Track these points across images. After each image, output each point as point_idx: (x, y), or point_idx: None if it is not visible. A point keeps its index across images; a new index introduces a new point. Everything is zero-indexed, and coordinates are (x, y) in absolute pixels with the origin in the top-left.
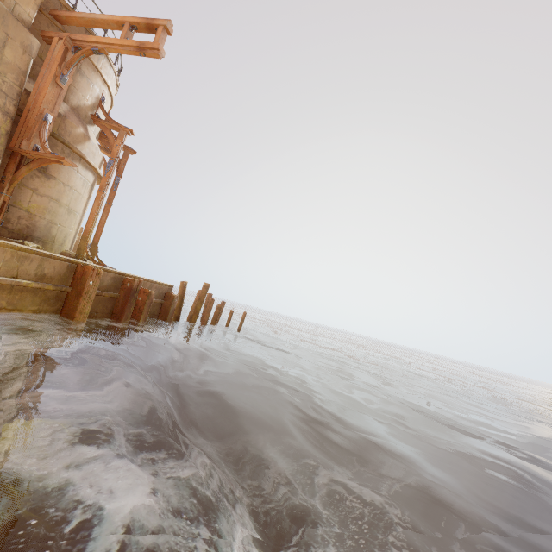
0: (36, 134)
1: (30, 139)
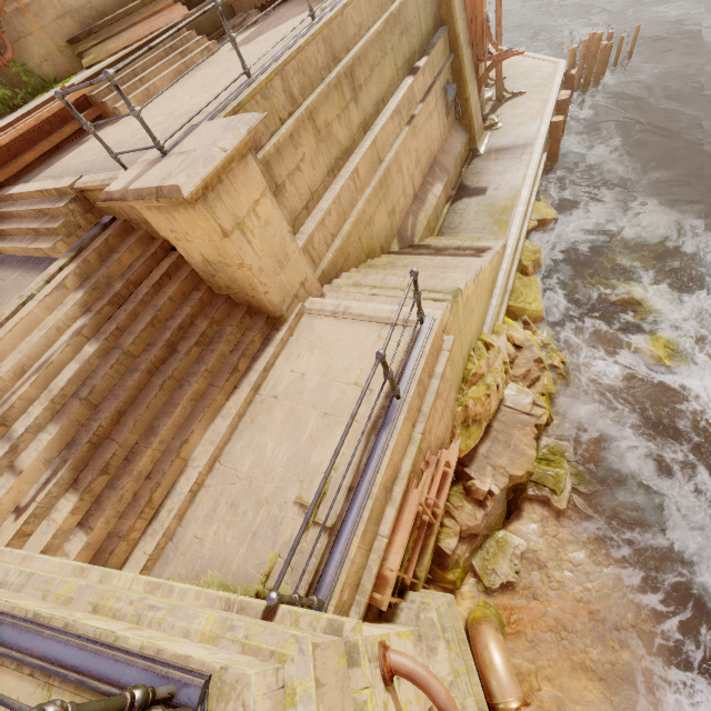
0: (486, 41)
1: (484, 49)
